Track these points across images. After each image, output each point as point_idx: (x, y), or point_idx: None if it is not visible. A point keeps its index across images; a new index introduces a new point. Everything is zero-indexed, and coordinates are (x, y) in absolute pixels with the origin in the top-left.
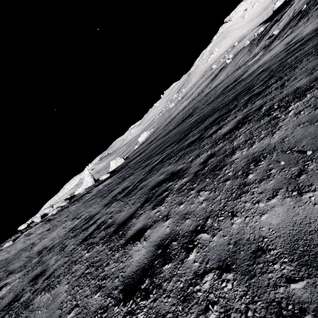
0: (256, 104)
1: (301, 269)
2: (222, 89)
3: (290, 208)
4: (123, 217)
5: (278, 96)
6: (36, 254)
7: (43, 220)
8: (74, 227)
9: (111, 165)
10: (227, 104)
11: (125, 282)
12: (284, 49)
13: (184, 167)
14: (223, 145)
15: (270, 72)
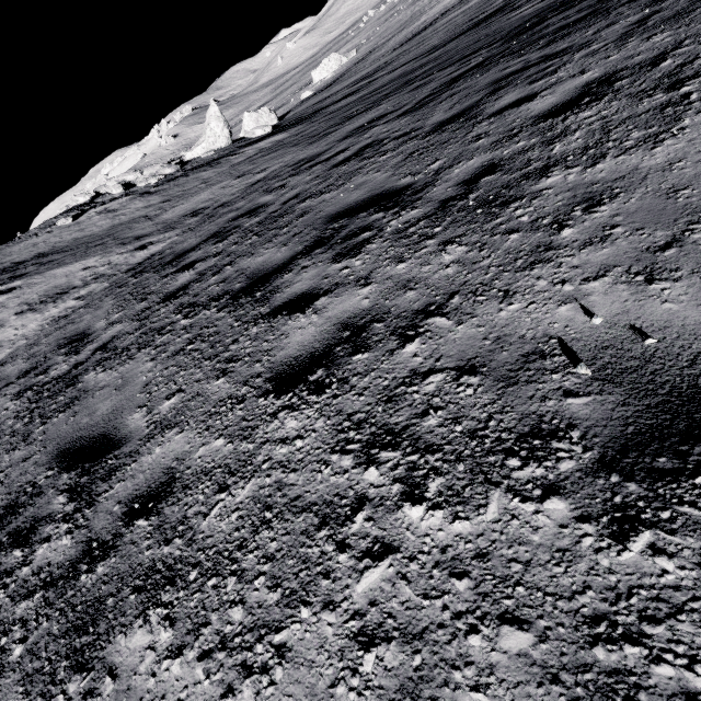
0: None
1: None
2: None
3: None
4: (446, 116)
5: None
6: (180, 218)
7: (130, 194)
8: (263, 179)
9: (245, 125)
10: None
11: (538, 116)
12: None
13: (580, 42)
14: None
15: None
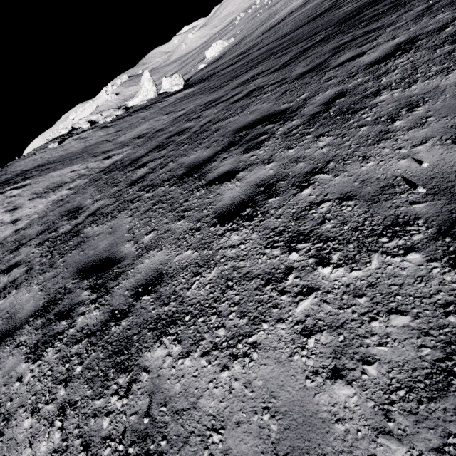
0: None
1: None
2: None
3: None
4: (305, 69)
5: None
6: (131, 140)
7: (94, 127)
8: (184, 114)
9: (164, 86)
10: None
11: (368, 64)
12: None
13: (388, 22)
14: None
15: None
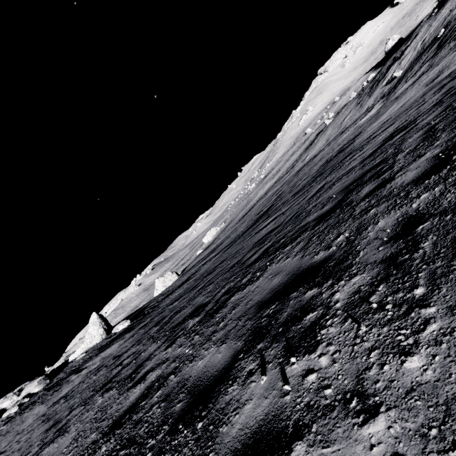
0: None
1: None
2: (320, 166)
3: None
4: None
5: None
6: None
7: None
8: None
9: (156, 286)
10: (325, 217)
11: None
12: (428, 90)
13: None
14: None
15: (428, 131)
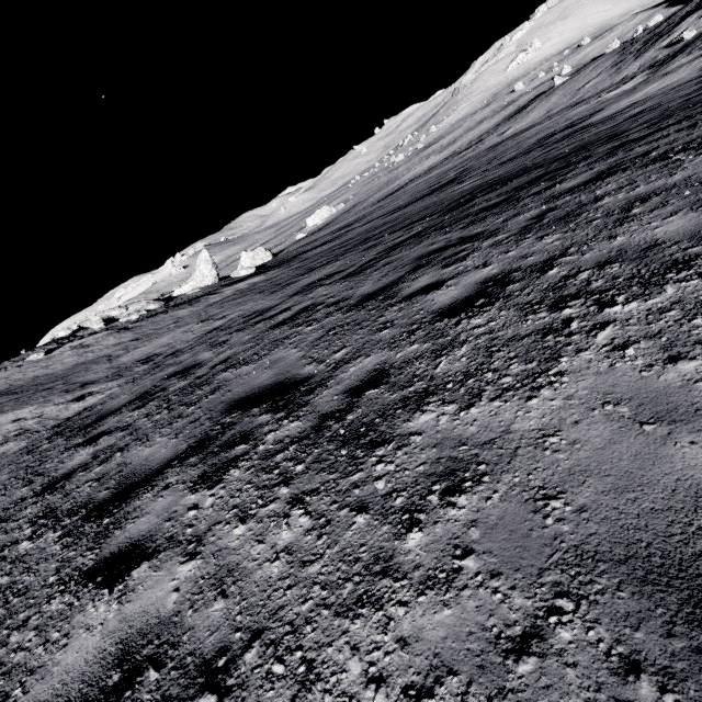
0: (636, 150)
1: (700, 242)
2: (538, 139)
3: (694, 218)
4: (372, 289)
5: (683, 139)
6: (134, 363)
7: (109, 329)
8: (219, 328)
9: (242, 261)
10: (561, 158)
11: (438, 312)
12: (697, 77)
13: (491, 228)
14: (573, 197)
15: (662, 111)
